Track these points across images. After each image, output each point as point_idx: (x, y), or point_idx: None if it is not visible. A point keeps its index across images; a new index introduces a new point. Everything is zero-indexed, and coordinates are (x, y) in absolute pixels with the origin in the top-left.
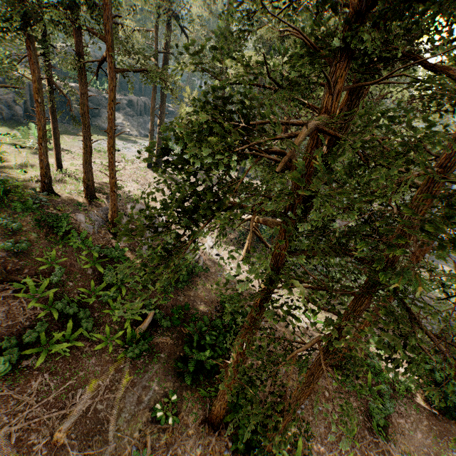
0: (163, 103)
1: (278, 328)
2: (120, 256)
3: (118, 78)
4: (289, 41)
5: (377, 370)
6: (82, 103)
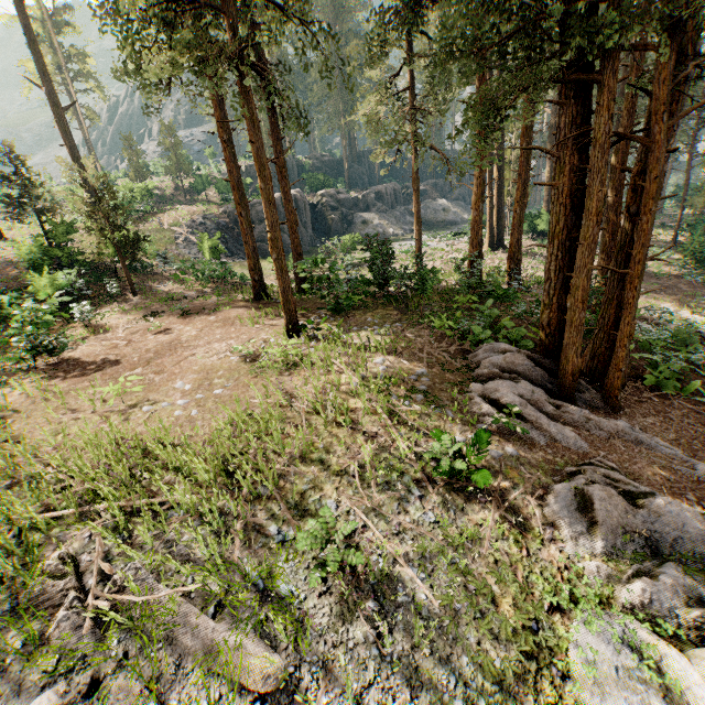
0: (501, 144)
1: None
2: (668, 338)
3: (346, 174)
4: None
5: None
6: (527, 127)
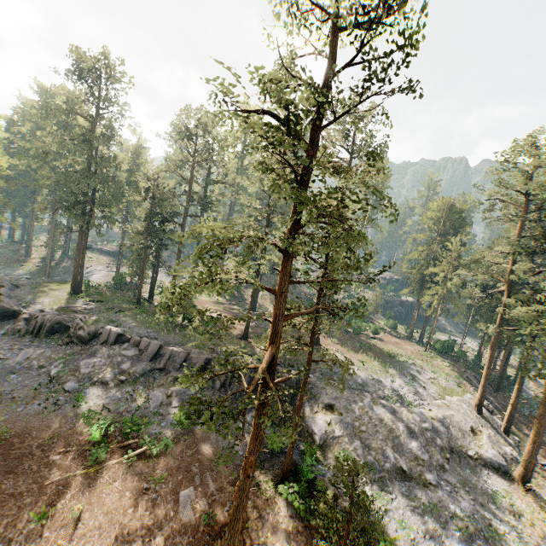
0: None
1: None
2: (529, 398)
3: None
4: None
5: None
6: None
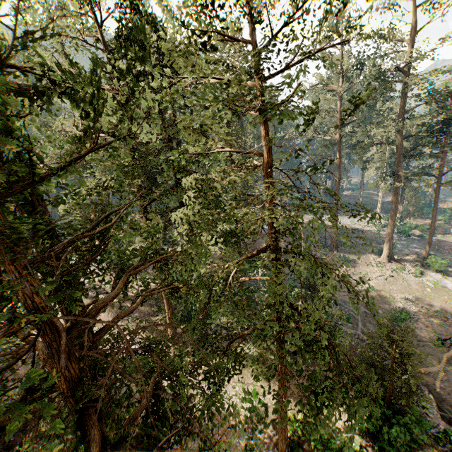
0: None
1: (218, 437)
2: None
3: None
4: (113, 161)
5: (325, 439)
6: None
